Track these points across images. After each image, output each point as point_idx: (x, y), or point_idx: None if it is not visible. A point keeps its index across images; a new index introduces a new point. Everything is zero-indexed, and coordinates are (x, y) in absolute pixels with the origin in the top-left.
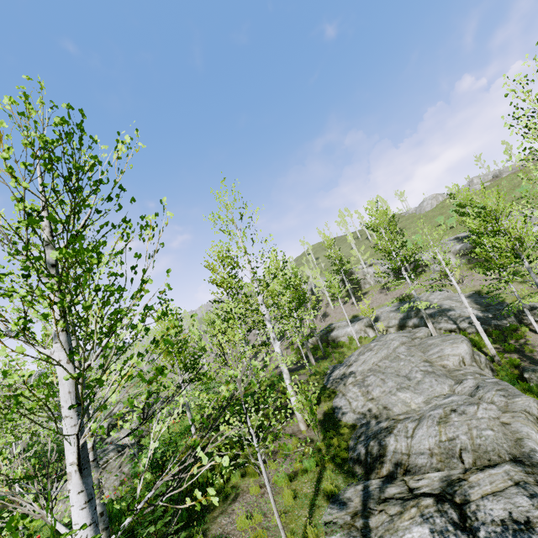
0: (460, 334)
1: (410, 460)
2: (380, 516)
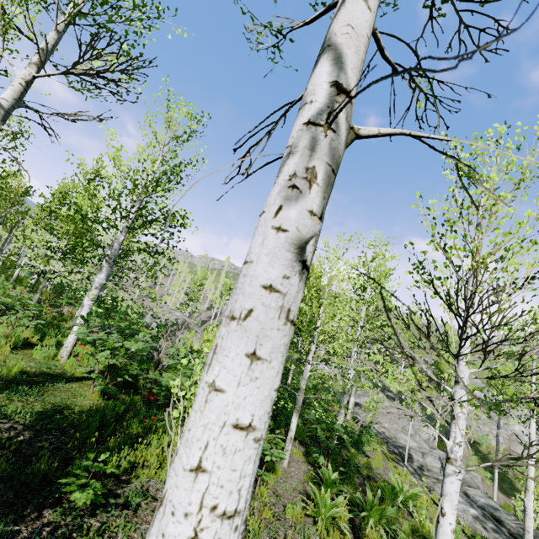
0: None
1: (428, 467)
2: (426, 479)
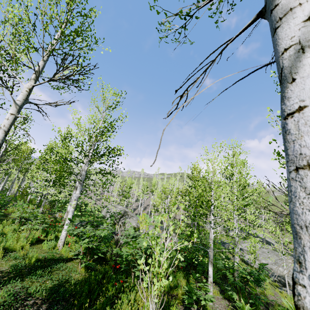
0: None
1: None
2: None
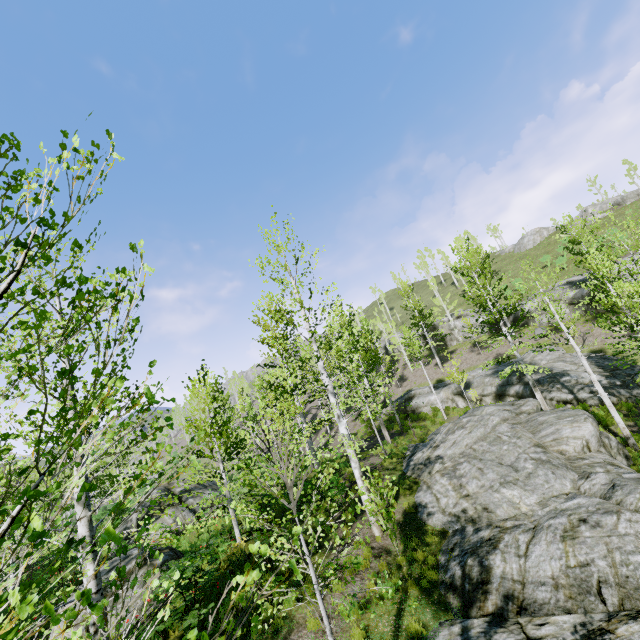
0: (578, 406)
1: (526, 592)
2: None
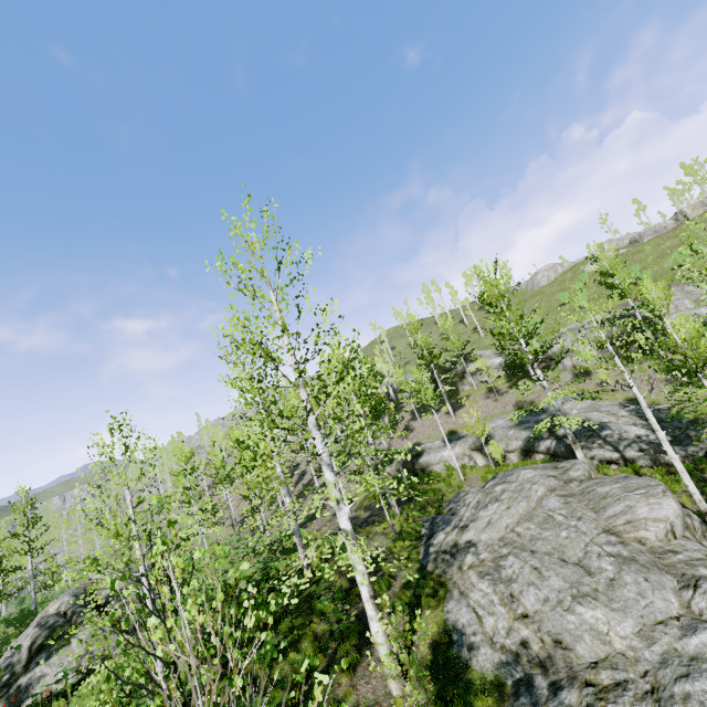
0: (625, 467)
1: None
2: None
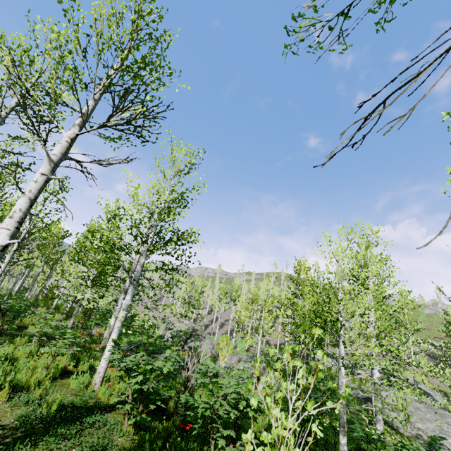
0: None
1: None
2: None
